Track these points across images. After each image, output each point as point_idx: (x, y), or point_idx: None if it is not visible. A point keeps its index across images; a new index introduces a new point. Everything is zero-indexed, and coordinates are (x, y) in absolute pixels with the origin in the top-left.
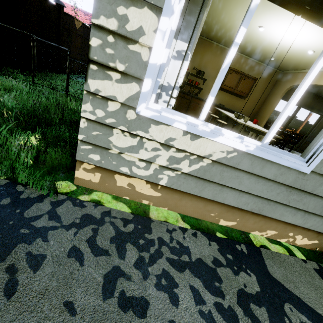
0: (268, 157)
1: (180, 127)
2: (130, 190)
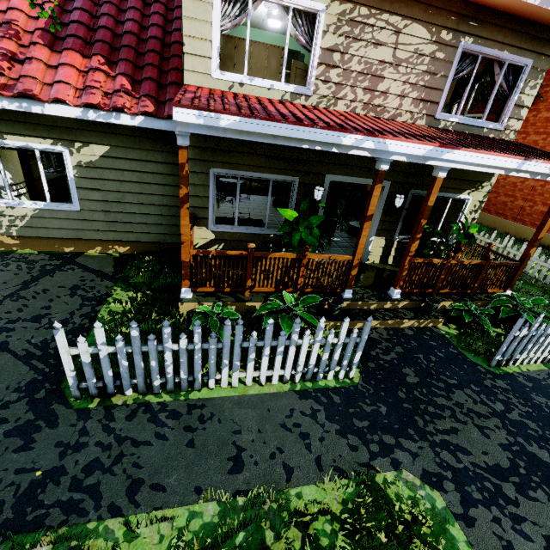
0: (54, 208)
1: (2, 205)
2: (2, 243)
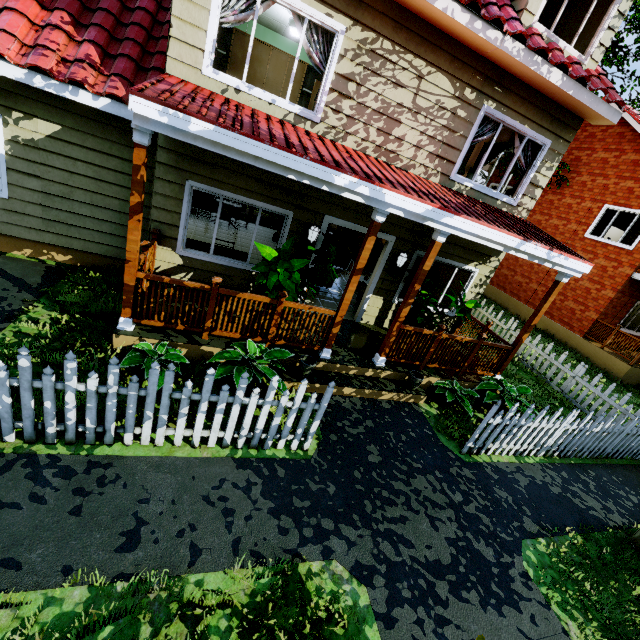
0: None
1: None
2: None
